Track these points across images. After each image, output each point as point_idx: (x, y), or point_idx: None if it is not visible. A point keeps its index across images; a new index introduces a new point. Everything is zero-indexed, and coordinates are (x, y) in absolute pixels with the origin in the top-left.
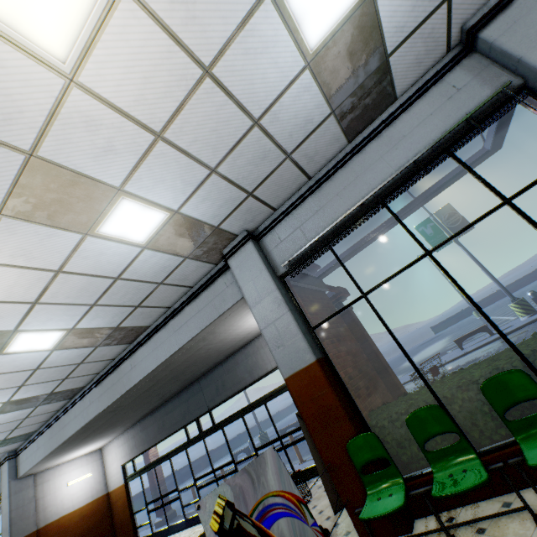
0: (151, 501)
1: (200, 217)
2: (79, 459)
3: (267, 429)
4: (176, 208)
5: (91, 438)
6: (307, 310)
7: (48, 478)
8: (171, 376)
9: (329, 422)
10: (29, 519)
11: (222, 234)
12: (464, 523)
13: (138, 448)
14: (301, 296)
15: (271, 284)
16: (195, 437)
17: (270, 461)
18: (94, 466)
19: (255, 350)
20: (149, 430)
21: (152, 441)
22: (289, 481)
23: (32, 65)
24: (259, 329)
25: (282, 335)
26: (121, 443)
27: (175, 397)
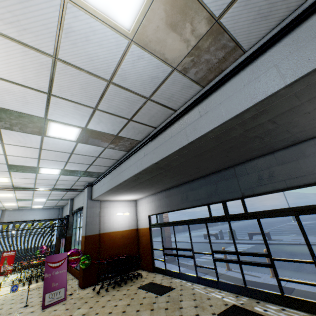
0: (167, 248)
1: None
2: (123, 202)
3: (216, 225)
4: None
5: (135, 189)
6: None
7: (106, 206)
8: (231, 144)
9: None
10: (95, 226)
11: None
12: None
13: (162, 208)
14: None
15: None
16: (218, 216)
17: None
18: (131, 209)
19: None
20: (173, 198)
21: (174, 207)
22: None
23: None
24: None
25: None
26: (149, 201)
27: (202, 178)
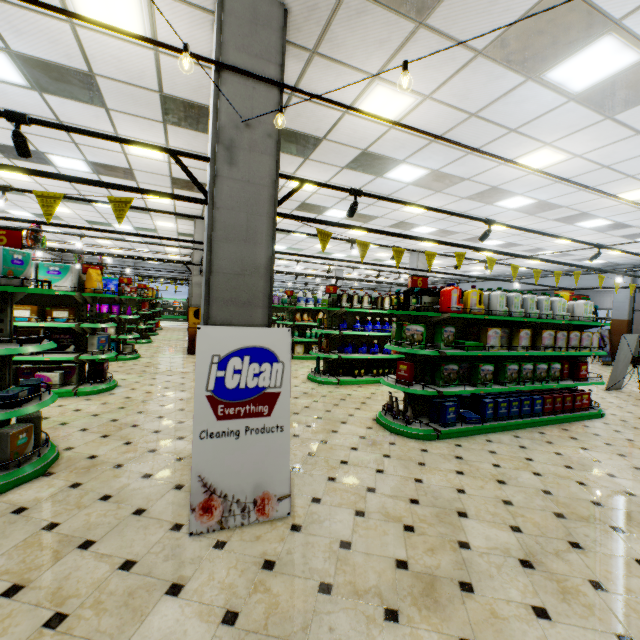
0: None
1: (616, 262)
2: None
3: None
4: (611, 261)
5: None
6: (638, 300)
7: None
8: None
9: (618, 335)
10: None
11: (621, 264)
12: (638, 363)
13: None
14: (639, 293)
15: (628, 290)
16: None
17: (606, 331)
18: None
19: (594, 296)
20: None
21: None
22: (608, 335)
23: (606, 254)
24: (612, 301)
25: (620, 307)
26: None
27: None
